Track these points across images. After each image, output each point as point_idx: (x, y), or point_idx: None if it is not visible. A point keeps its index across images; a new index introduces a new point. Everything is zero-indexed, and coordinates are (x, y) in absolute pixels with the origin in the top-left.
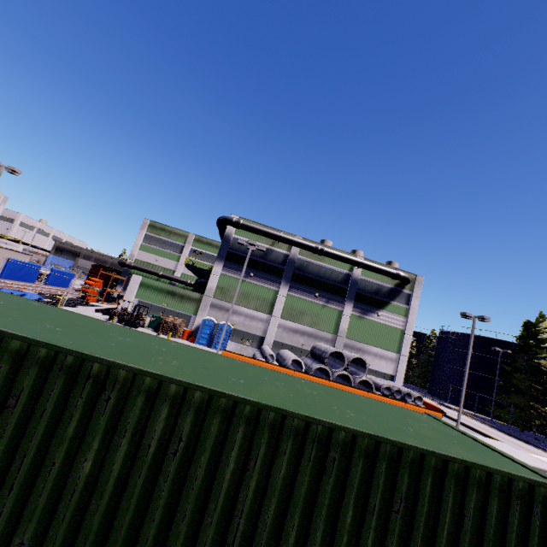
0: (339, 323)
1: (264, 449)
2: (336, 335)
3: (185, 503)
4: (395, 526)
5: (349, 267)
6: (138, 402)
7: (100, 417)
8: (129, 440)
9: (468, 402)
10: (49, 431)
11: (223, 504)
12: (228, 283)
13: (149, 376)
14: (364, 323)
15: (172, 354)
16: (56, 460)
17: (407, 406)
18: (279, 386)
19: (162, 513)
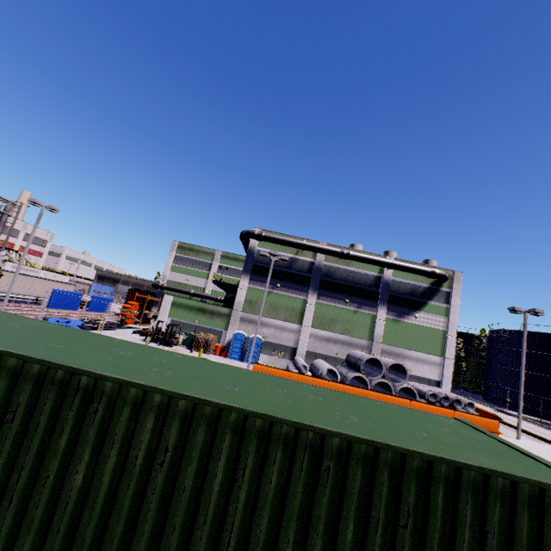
0: (374, 328)
1: (253, 458)
2: (371, 341)
3: (173, 516)
4: (403, 544)
5: (379, 269)
6: (125, 413)
7: (89, 429)
8: (118, 452)
9: (532, 408)
10: (44, 444)
11: (213, 517)
12: (256, 296)
13: (133, 386)
14: (401, 326)
15: (170, 365)
16: (50, 472)
17: (456, 414)
18: (278, 393)
19: (152, 526)
